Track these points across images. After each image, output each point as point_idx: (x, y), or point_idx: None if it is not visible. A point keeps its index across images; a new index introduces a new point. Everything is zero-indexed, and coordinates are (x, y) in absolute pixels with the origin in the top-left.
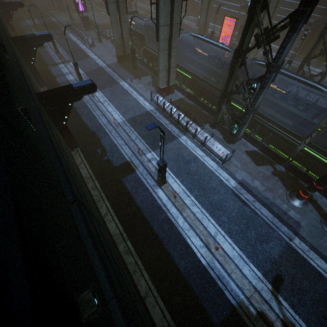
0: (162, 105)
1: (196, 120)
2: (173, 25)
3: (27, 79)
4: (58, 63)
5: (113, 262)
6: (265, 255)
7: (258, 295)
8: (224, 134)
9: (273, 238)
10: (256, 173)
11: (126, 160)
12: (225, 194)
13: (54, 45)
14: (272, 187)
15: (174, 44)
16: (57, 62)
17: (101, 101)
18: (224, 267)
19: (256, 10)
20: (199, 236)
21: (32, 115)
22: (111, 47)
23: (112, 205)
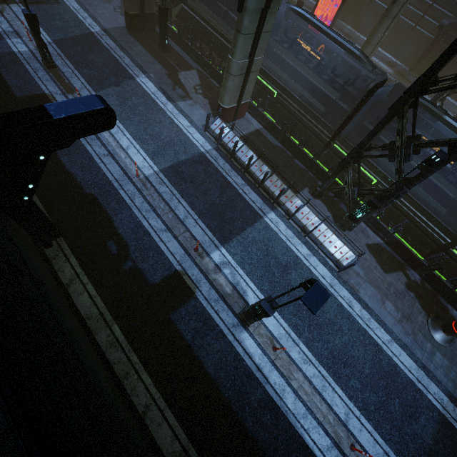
0: (229, 144)
1: (287, 180)
2: None
3: None
4: None
5: None
6: (417, 444)
7: None
8: (332, 210)
9: (422, 408)
10: (386, 288)
11: (174, 269)
12: (349, 332)
13: None
14: (409, 313)
15: (268, 24)
16: None
17: None
18: None
19: None
20: (322, 427)
21: None
22: None
23: (157, 382)
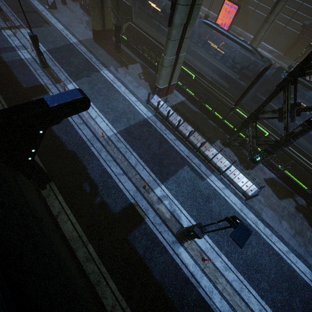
0: (163, 112)
1: (205, 135)
2: (194, 5)
3: None
4: (1, 27)
5: None
6: None
7: None
8: (238, 155)
9: None
10: (281, 211)
11: (129, 202)
12: (257, 246)
13: None
14: (300, 229)
15: (188, 32)
16: None
17: None
18: None
19: None
20: None
21: None
22: (81, 13)
23: (120, 287)
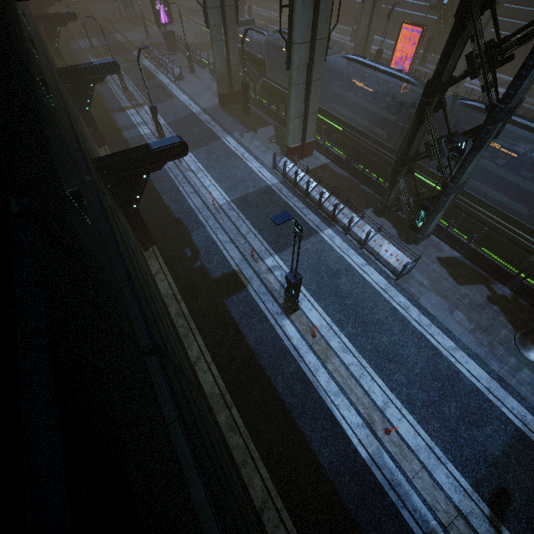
0: (293, 176)
1: (350, 203)
2: (316, 41)
3: (80, 137)
4: (126, 107)
5: (214, 458)
6: (476, 450)
7: (463, 522)
8: (398, 226)
9: (490, 418)
10: (458, 299)
11: (232, 269)
12: (401, 333)
13: (121, 79)
14: (487, 325)
15: (317, 73)
16: (125, 105)
17: (192, 170)
18: (400, 466)
19: (471, 12)
20: (354, 407)
21: (88, 198)
22: (210, 80)
23: (207, 344)
